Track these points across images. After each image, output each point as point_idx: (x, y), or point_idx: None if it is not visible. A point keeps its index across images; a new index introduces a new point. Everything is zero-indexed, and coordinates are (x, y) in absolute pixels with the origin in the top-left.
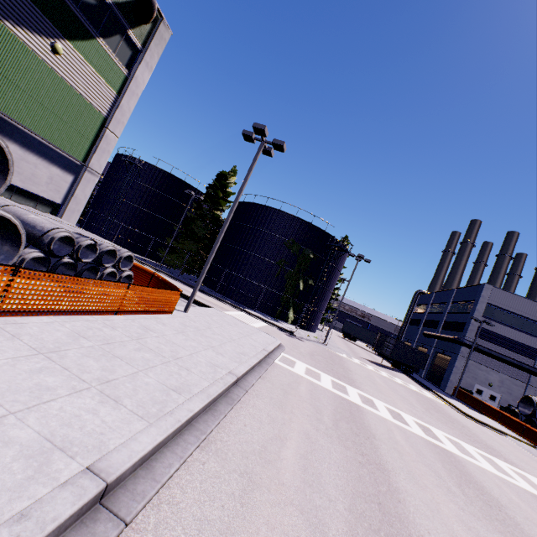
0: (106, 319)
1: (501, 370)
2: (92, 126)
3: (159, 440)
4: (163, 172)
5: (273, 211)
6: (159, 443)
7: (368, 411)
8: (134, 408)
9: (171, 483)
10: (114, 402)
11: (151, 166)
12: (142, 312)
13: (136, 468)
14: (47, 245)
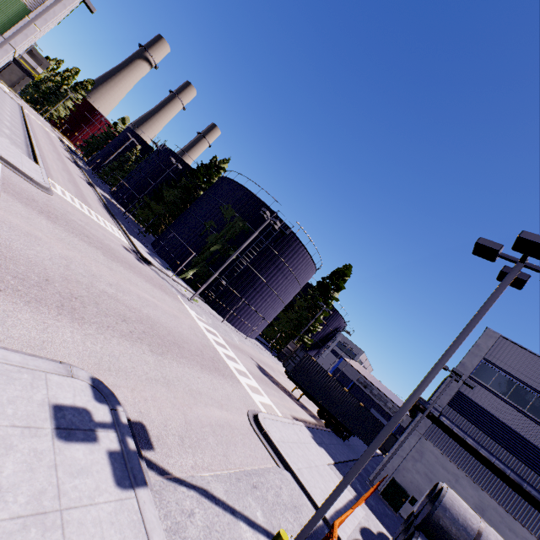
0: None
1: (485, 485)
2: (14, 10)
3: None
4: (176, 156)
5: (227, 180)
6: None
7: None
8: None
9: None
10: None
11: (170, 151)
12: None
13: None
14: None
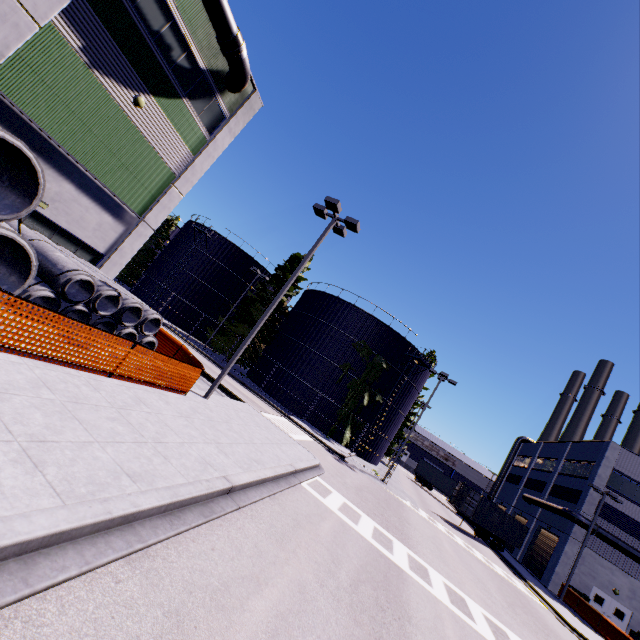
0: (93, 378)
1: (632, 572)
2: (158, 180)
3: (61, 527)
4: (232, 245)
5: (346, 304)
6: (62, 532)
7: (415, 582)
8: (56, 480)
9: (50, 594)
10: (33, 466)
11: (221, 237)
12: (146, 383)
13: (7, 557)
14: (61, 286)
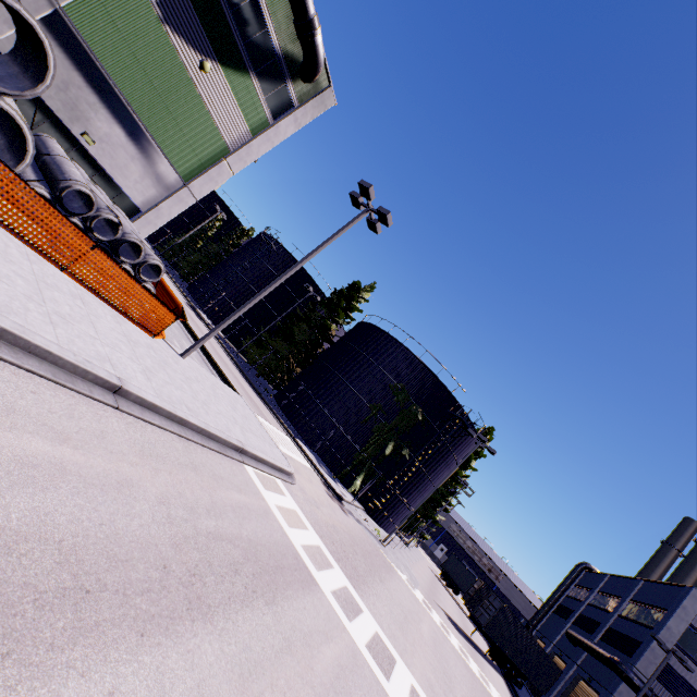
0: (39, 258)
1: None
2: (211, 150)
3: None
4: (295, 262)
5: (394, 342)
6: None
7: (324, 600)
8: None
9: None
10: None
11: (286, 252)
12: (106, 300)
13: None
14: (60, 190)
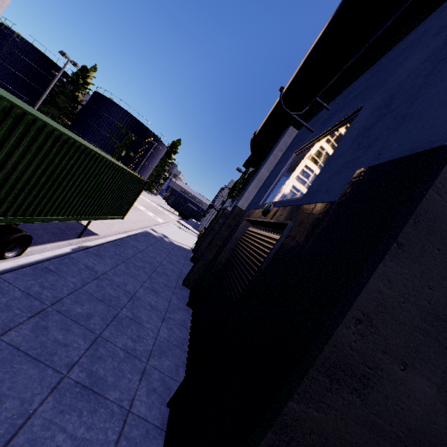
0: None
1: None
2: None
3: None
4: (38, 50)
5: (114, 103)
6: None
7: None
8: None
9: None
10: None
11: (28, 43)
12: None
13: None
14: None
